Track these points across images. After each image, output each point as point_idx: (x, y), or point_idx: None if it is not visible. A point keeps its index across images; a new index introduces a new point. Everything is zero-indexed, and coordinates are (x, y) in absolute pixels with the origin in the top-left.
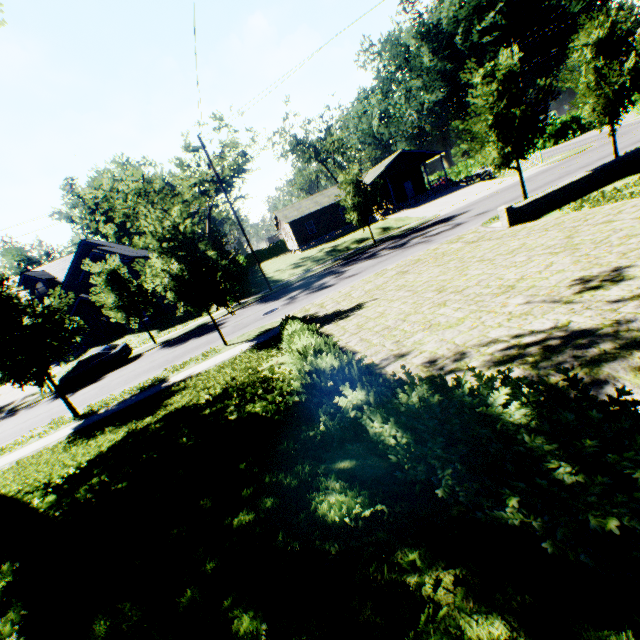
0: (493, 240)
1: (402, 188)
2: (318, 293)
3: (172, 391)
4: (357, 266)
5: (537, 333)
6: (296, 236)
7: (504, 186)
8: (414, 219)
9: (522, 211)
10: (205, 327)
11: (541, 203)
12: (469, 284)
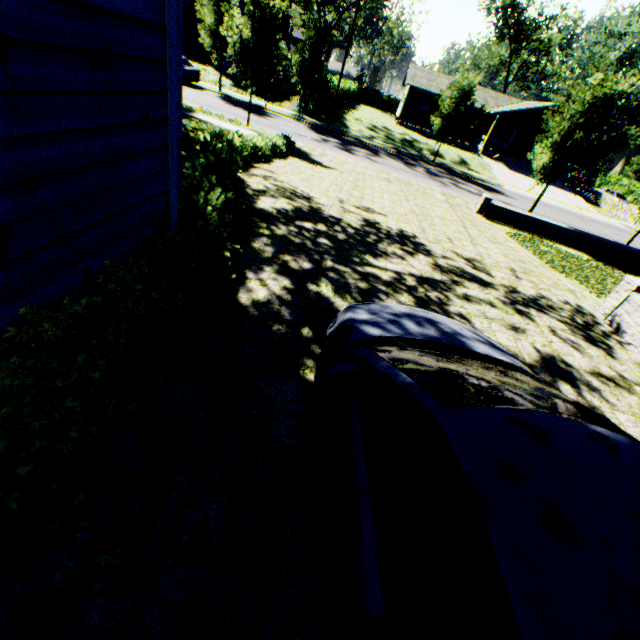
0: (449, 207)
1: (530, 145)
2: (339, 151)
3: (188, 118)
4: (390, 161)
5: (306, 194)
6: (405, 105)
7: (573, 211)
8: (491, 175)
9: (495, 211)
10: (259, 110)
11: (513, 217)
12: (366, 193)
